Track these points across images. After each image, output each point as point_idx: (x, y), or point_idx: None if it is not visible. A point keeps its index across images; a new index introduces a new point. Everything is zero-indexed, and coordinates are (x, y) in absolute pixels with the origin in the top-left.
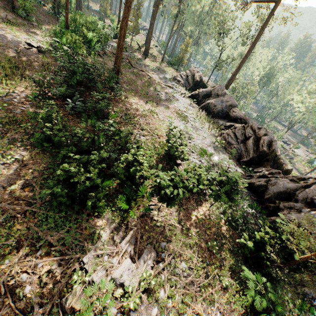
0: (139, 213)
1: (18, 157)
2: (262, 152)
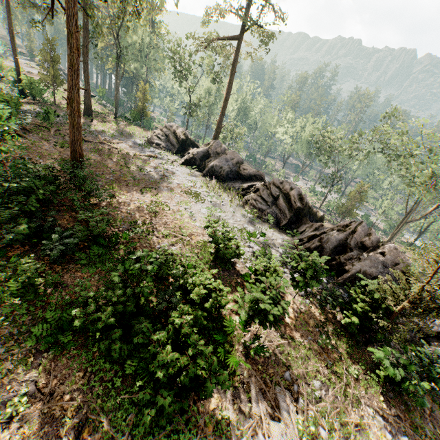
0: (242, 355)
1: (27, 390)
2: (298, 209)
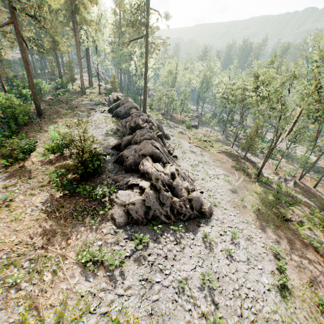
0: (19, 166)
1: None
2: (132, 127)
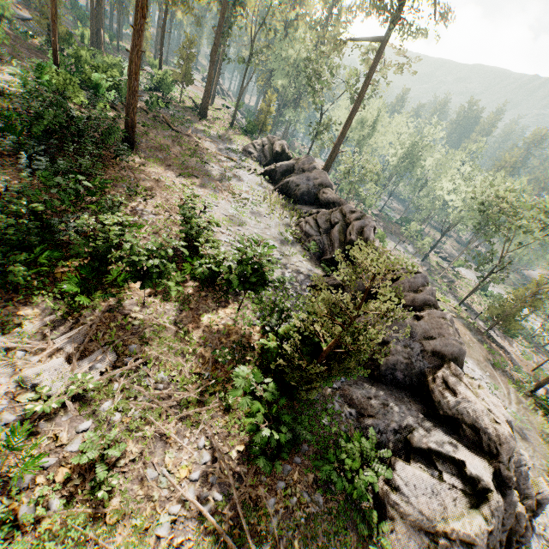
0: (106, 306)
1: None
2: (351, 243)
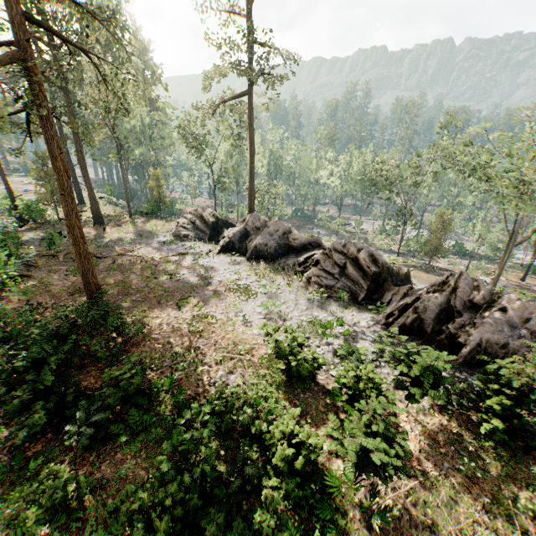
0: (362, 525)
1: None
2: (374, 274)
